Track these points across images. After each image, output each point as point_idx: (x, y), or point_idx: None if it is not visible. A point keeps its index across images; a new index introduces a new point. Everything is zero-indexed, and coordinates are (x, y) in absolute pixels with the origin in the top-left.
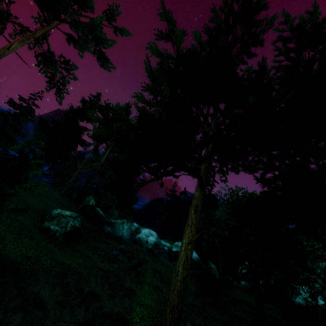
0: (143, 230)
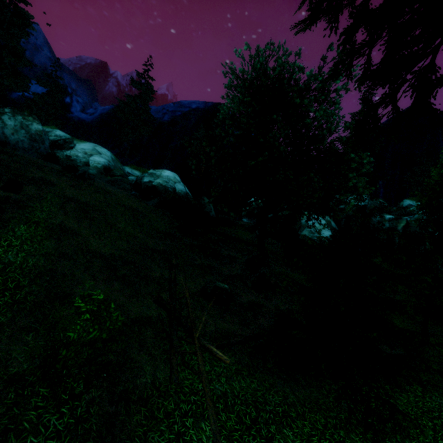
0: (81, 145)
